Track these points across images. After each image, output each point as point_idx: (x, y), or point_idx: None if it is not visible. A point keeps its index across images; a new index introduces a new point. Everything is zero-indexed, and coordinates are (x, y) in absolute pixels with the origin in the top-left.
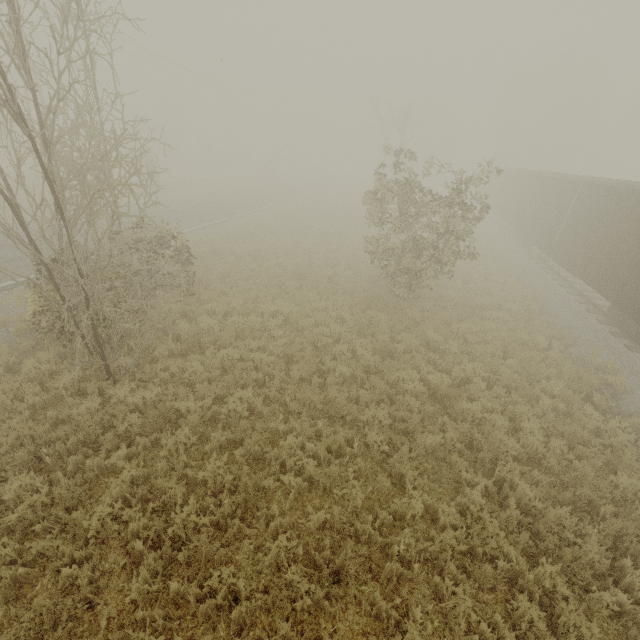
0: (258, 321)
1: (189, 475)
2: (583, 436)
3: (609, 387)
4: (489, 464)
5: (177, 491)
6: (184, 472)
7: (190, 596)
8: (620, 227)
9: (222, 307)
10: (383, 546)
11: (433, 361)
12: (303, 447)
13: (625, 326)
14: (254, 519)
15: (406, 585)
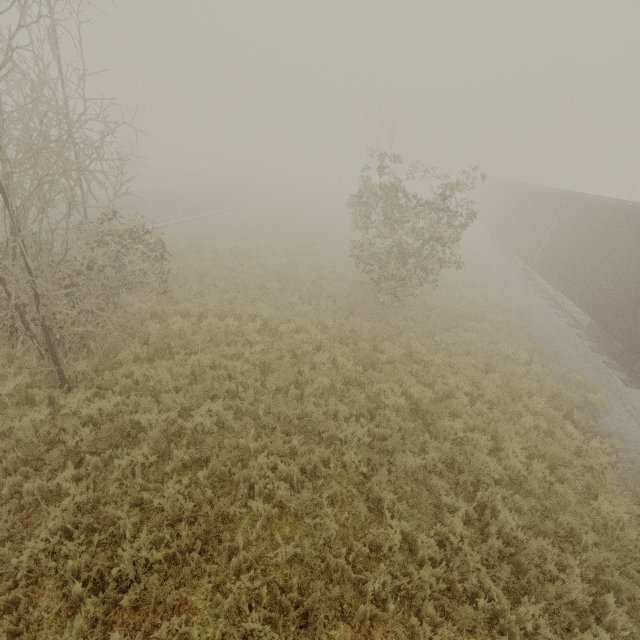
0: (235, 325)
1: (145, 500)
2: (564, 457)
3: (589, 405)
4: (470, 488)
5: (128, 521)
6: (139, 496)
7: None
8: (603, 243)
9: (197, 308)
10: (357, 582)
11: (416, 373)
12: (275, 466)
13: (604, 342)
14: (216, 551)
15: (380, 628)
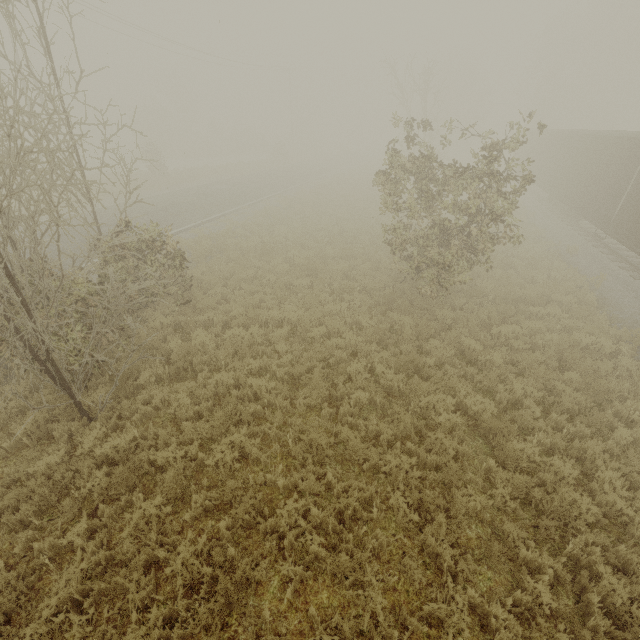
0: (260, 333)
1: (161, 558)
2: None
3: None
4: (556, 536)
5: (136, 596)
6: (155, 553)
7: None
8: None
9: (220, 316)
10: None
11: (470, 376)
12: (308, 507)
13: None
14: (240, 626)
15: None
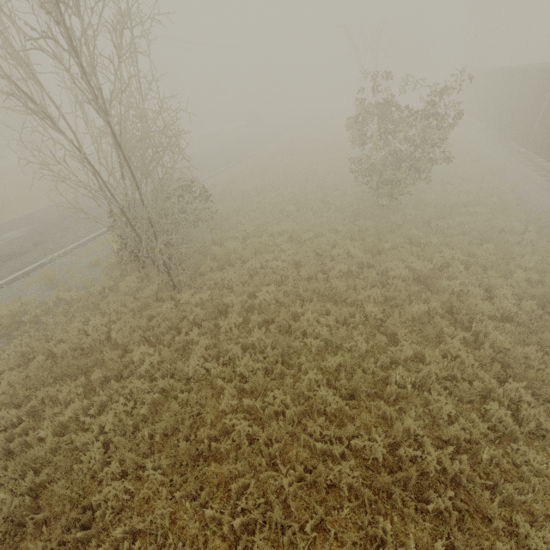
0: (270, 239)
1: (241, 343)
2: None
3: None
4: (466, 322)
5: (237, 350)
6: (238, 341)
7: (257, 408)
8: None
9: (241, 233)
10: (384, 379)
11: (416, 254)
12: (317, 322)
13: None
14: (290, 367)
15: (403, 401)
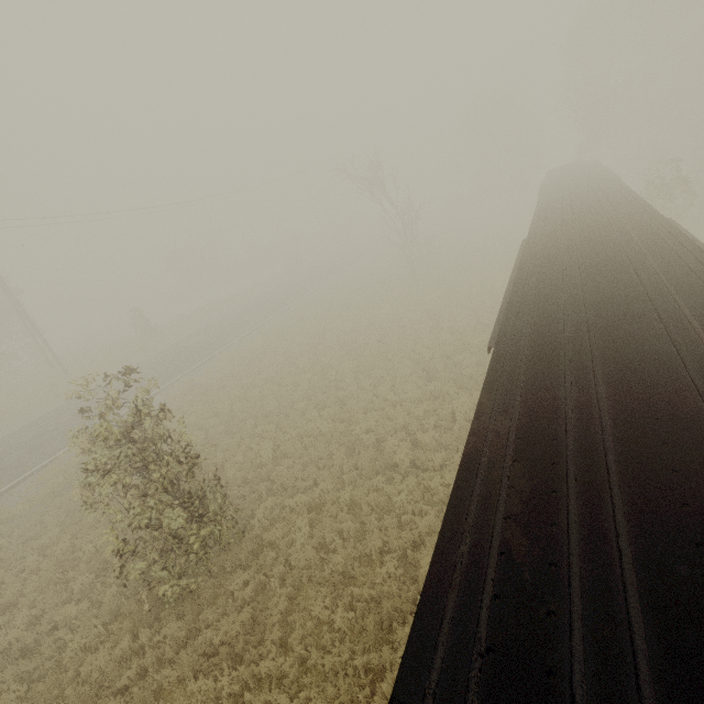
0: None
1: None
2: None
3: None
4: None
5: None
6: None
7: None
8: None
9: None
10: None
11: None
12: None
13: None
14: None
15: None
